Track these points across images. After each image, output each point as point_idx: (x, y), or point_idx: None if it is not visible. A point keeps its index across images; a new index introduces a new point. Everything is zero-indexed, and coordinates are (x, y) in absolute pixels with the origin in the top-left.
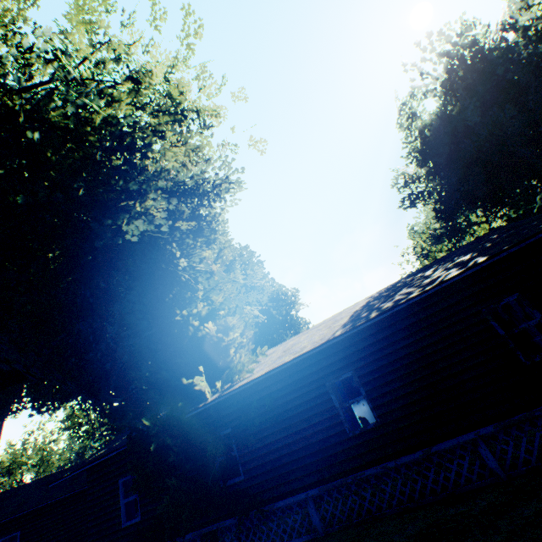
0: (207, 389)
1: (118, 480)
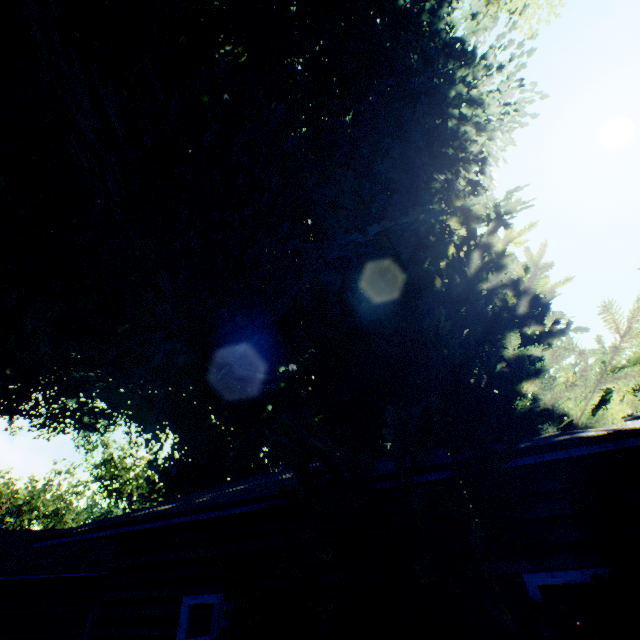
0: (594, 392)
1: (180, 595)
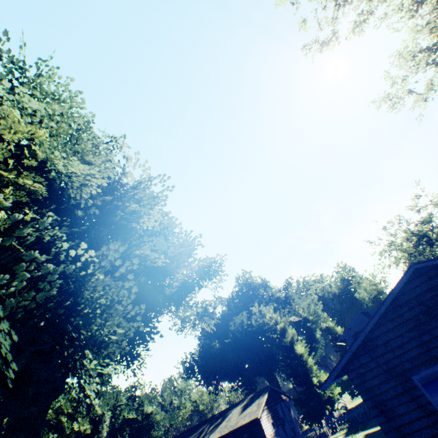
0: None
1: None
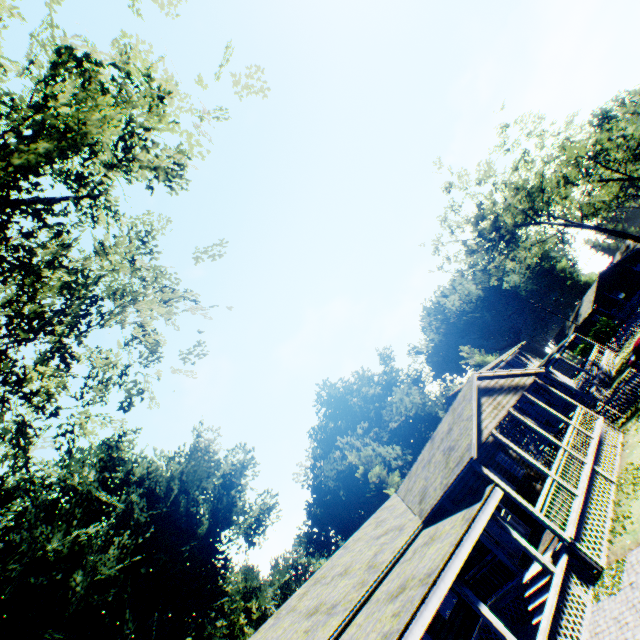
0: None
1: None
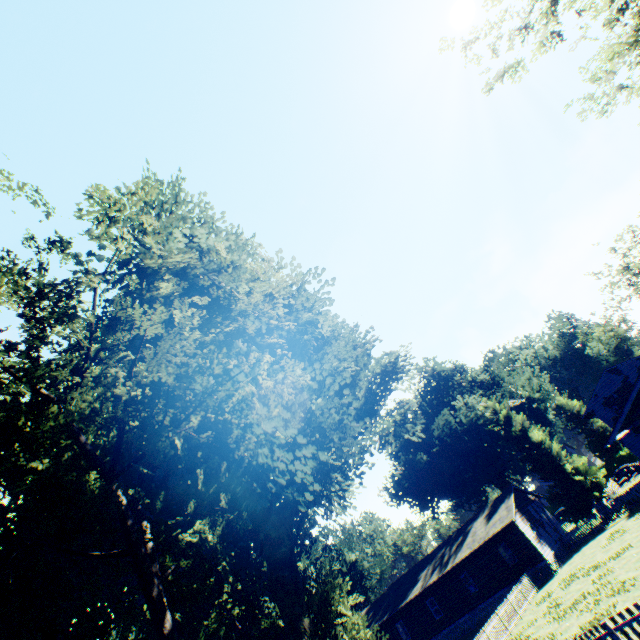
0: None
1: None
